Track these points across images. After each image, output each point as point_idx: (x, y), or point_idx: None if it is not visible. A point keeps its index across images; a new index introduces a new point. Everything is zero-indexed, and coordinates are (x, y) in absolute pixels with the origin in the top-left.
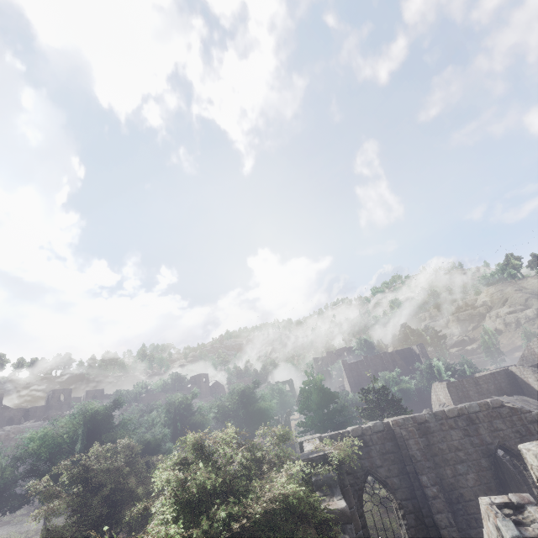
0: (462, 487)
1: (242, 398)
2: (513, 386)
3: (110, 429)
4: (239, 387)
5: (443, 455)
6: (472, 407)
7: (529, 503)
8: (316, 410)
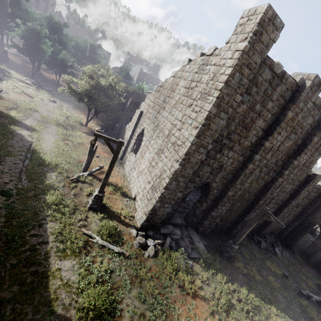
0: None
1: (90, 47)
2: None
3: (22, 11)
4: (91, 42)
5: None
6: None
7: None
8: (122, 78)
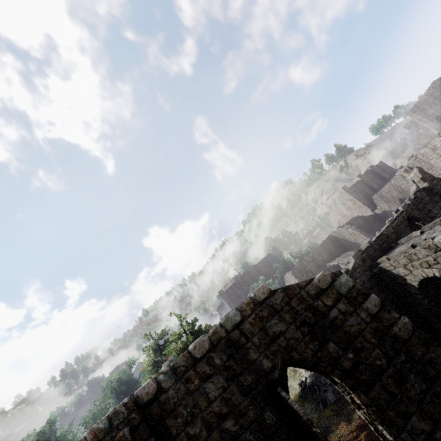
0: None
1: (117, 389)
2: (339, 247)
3: None
4: (111, 379)
5: None
6: (229, 319)
7: None
8: None
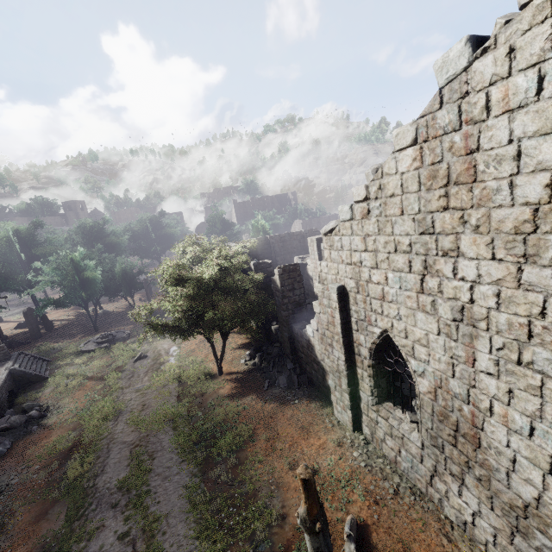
0: (292, 261)
1: (151, 225)
2: None
3: (40, 244)
4: (148, 217)
5: (288, 250)
6: (305, 231)
7: (308, 257)
8: (220, 234)
